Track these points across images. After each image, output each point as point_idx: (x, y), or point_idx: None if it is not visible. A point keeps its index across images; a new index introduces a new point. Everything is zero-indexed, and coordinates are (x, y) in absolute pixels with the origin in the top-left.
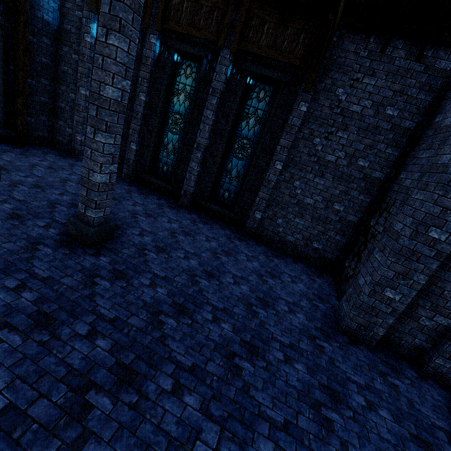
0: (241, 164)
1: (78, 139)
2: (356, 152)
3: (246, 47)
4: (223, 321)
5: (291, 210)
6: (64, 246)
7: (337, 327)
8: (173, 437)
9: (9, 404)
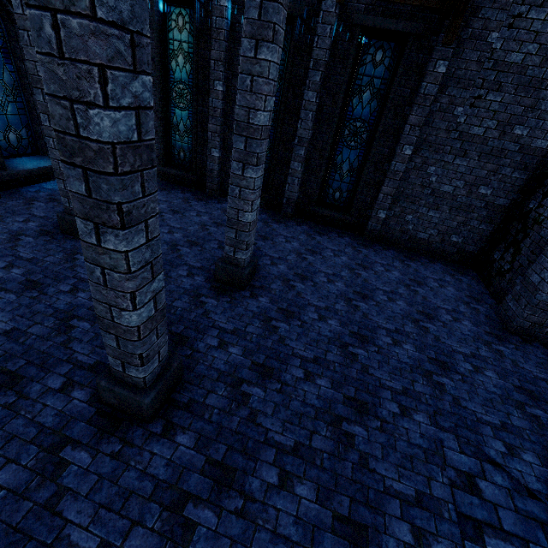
0: (354, 154)
1: None
2: (511, 118)
3: None
4: (402, 343)
5: (423, 202)
6: (221, 293)
7: (506, 328)
8: (425, 448)
9: (296, 442)
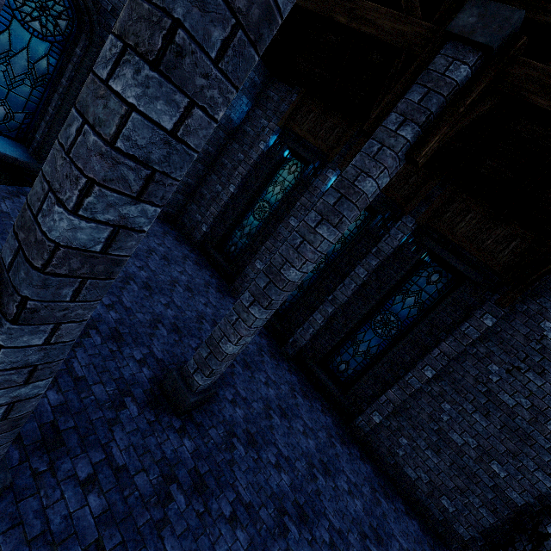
0: (376, 341)
1: (203, 230)
2: (548, 410)
3: (436, 225)
4: None
5: (425, 435)
6: (151, 405)
7: None
8: None
9: None
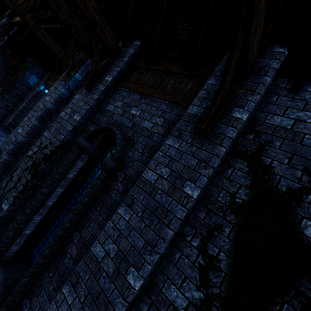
0: None
1: (9, 121)
2: None
3: None
4: None
5: None
6: None
7: None
8: None
9: None
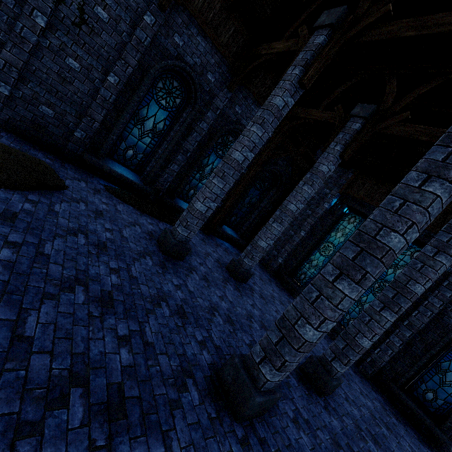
0: None
1: (279, 262)
2: None
3: None
4: None
5: None
6: (301, 381)
7: None
8: None
9: None
